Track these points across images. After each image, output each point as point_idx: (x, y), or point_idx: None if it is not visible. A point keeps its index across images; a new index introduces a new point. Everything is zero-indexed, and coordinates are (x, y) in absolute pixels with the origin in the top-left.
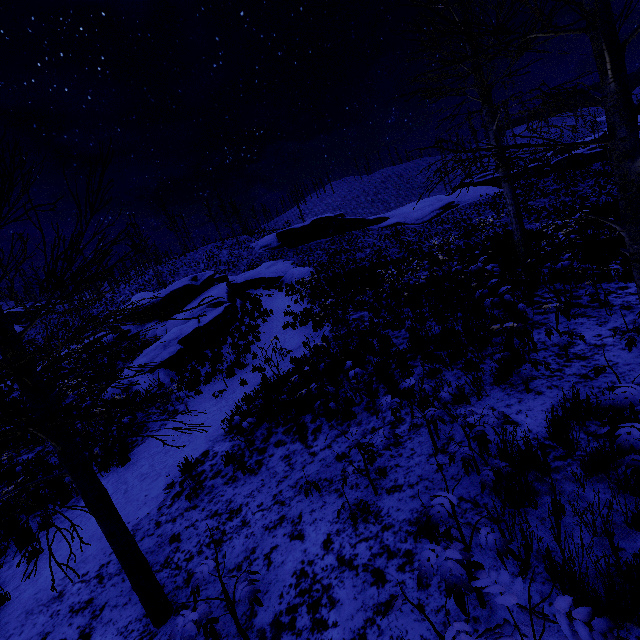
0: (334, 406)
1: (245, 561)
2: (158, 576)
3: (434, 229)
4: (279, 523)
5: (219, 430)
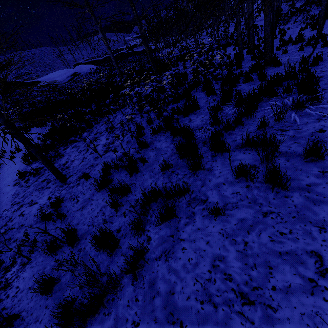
0: (84, 126)
1: (83, 160)
2: (49, 184)
3: (73, 85)
4: (87, 151)
5: (21, 167)
